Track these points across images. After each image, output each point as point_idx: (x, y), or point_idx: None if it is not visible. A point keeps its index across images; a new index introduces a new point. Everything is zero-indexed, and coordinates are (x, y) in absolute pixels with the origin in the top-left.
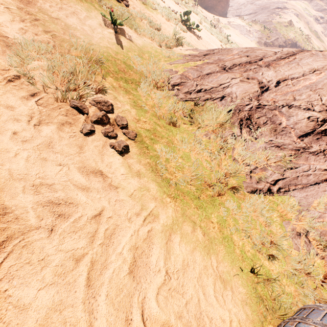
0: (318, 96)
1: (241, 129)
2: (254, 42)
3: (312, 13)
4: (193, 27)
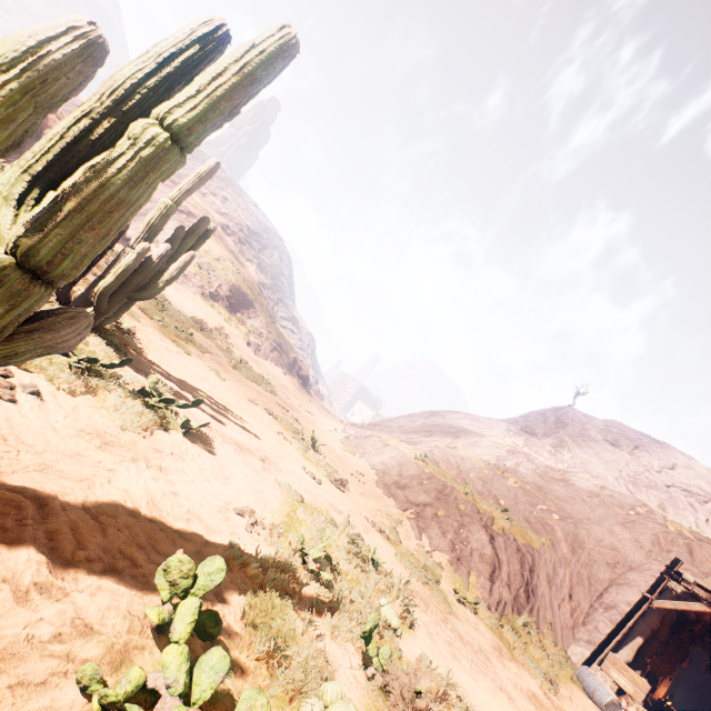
0: (518, 578)
1: (520, 617)
2: (199, 295)
3: (216, 217)
4: (318, 445)
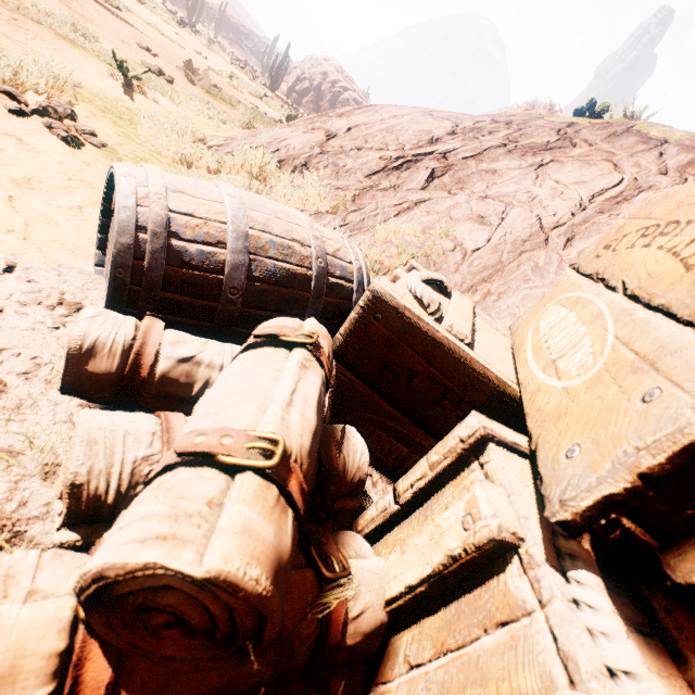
0: (394, 137)
1: (293, 176)
2: None
3: None
4: None
